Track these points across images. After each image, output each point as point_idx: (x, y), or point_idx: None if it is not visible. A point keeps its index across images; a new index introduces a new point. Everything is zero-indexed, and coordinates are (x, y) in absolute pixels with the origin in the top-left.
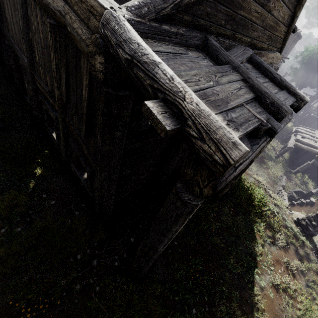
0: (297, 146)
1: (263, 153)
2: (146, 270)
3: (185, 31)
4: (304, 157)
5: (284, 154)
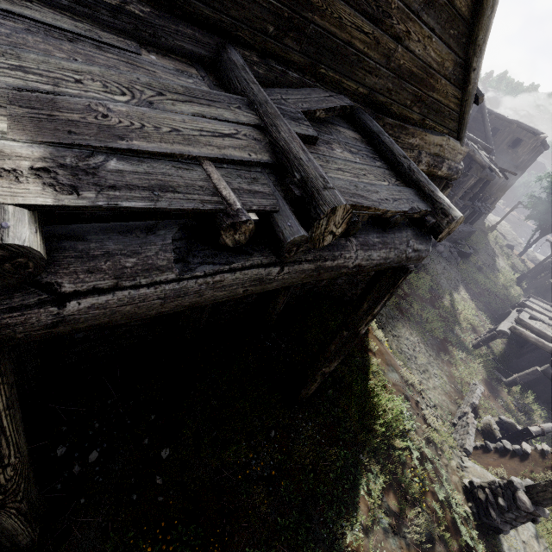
0: (516, 332)
1: (448, 333)
2: (7, 533)
3: (149, 13)
4: (530, 357)
5: (494, 343)
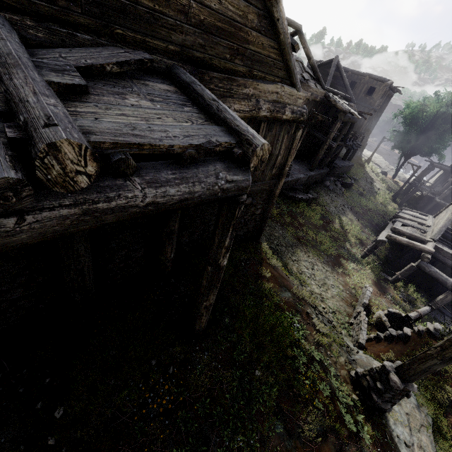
0: (391, 239)
1: (341, 249)
2: None
3: None
4: (407, 256)
5: (379, 251)
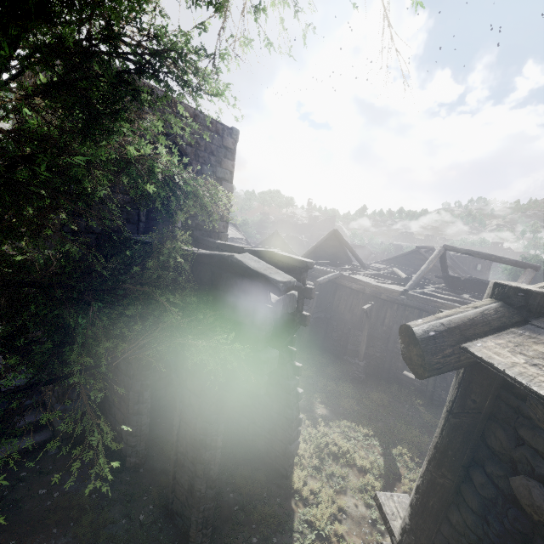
0: None
1: None
2: None
3: None
4: None
5: None
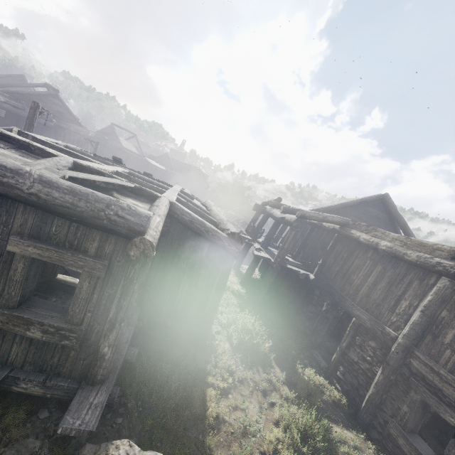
0: None
1: None
2: None
3: (12, 97)
4: None
5: None
